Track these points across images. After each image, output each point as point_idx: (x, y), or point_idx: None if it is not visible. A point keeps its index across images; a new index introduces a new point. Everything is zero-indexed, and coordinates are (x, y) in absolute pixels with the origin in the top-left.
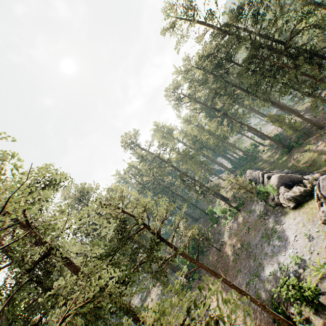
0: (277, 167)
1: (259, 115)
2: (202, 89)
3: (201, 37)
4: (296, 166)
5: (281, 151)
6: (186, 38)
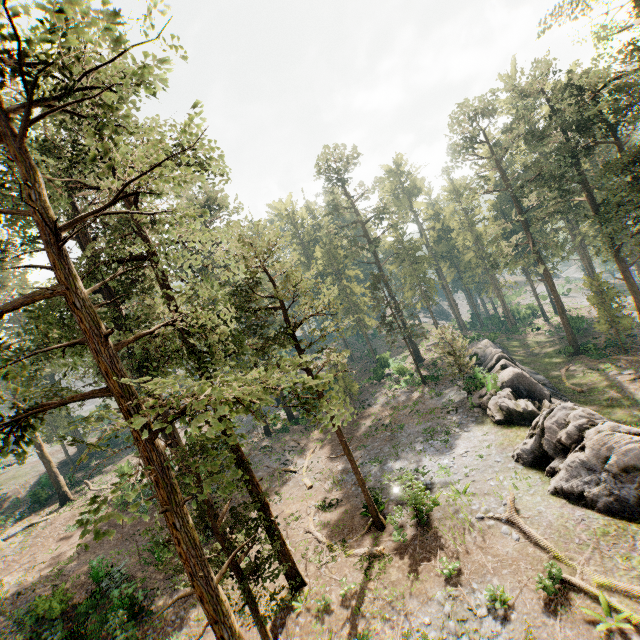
0: (533, 366)
1: (585, 266)
2: (523, 150)
3: (606, 38)
4: (561, 382)
5: (564, 347)
6: (575, 19)
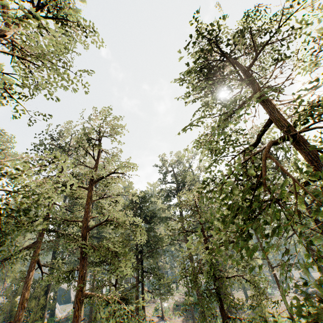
0: None
1: None
2: None
3: None
4: None
5: None
6: None
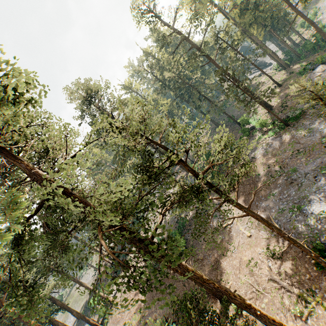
0: None
1: None
2: None
3: None
4: None
5: None
6: None
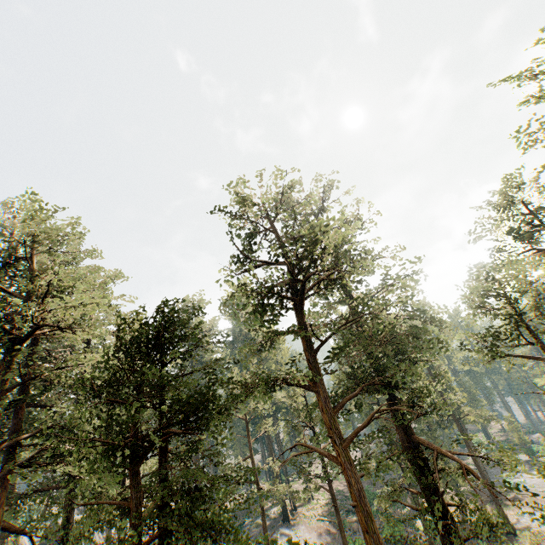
0: None
1: None
2: None
3: None
4: None
5: None
6: None
